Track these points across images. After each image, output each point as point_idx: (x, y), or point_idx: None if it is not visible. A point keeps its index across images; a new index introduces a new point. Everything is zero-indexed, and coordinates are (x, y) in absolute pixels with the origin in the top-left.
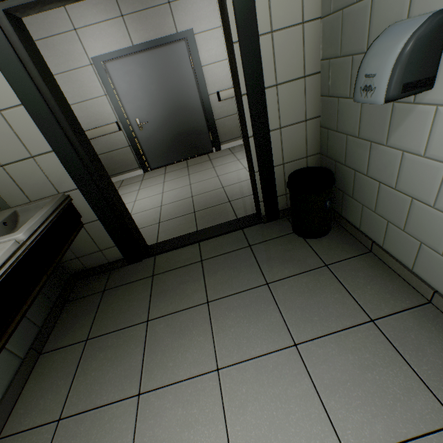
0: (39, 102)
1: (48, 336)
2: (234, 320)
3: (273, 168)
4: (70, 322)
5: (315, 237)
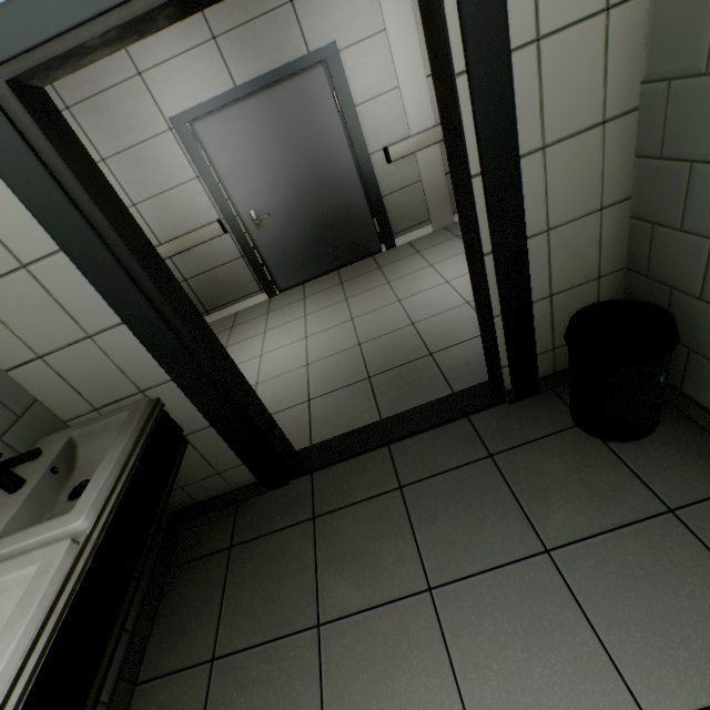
0: (91, 242)
1: (145, 644)
2: (494, 639)
3: (530, 306)
4: (180, 616)
5: (630, 438)
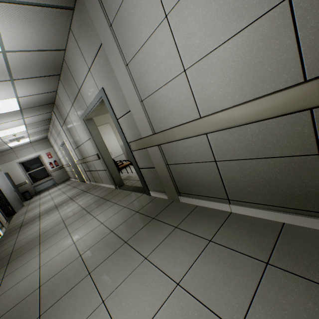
0: None
1: None
2: None
3: None
4: None
5: None
